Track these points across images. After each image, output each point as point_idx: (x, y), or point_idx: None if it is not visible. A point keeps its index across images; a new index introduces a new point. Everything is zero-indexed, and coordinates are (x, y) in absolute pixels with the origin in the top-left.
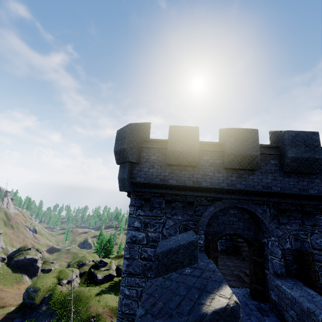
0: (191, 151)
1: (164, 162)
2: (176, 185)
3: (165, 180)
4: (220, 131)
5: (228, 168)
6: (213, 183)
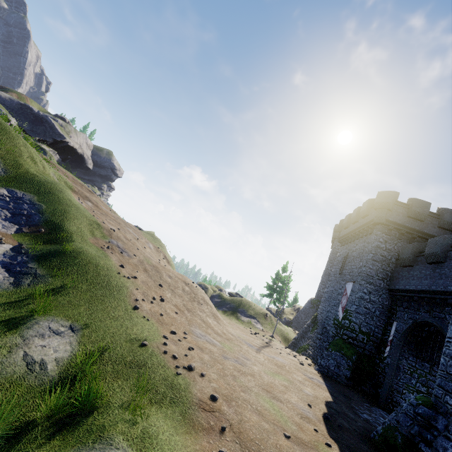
0: (424, 213)
1: (405, 215)
2: (409, 227)
3: (404, 223)
4: (439, 209)
5: (440, 227)
6: (430, 232)
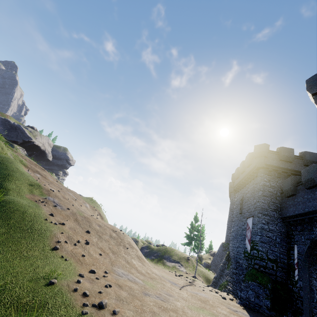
0: (291, 156)
1: (278, 159)
2: (283, 168)
3: (279, 165)
4: (300, 153)
5: (306, 165)
6: (299, 169)
